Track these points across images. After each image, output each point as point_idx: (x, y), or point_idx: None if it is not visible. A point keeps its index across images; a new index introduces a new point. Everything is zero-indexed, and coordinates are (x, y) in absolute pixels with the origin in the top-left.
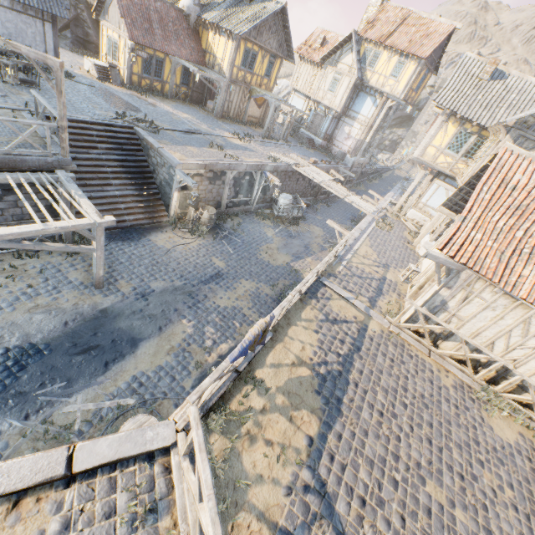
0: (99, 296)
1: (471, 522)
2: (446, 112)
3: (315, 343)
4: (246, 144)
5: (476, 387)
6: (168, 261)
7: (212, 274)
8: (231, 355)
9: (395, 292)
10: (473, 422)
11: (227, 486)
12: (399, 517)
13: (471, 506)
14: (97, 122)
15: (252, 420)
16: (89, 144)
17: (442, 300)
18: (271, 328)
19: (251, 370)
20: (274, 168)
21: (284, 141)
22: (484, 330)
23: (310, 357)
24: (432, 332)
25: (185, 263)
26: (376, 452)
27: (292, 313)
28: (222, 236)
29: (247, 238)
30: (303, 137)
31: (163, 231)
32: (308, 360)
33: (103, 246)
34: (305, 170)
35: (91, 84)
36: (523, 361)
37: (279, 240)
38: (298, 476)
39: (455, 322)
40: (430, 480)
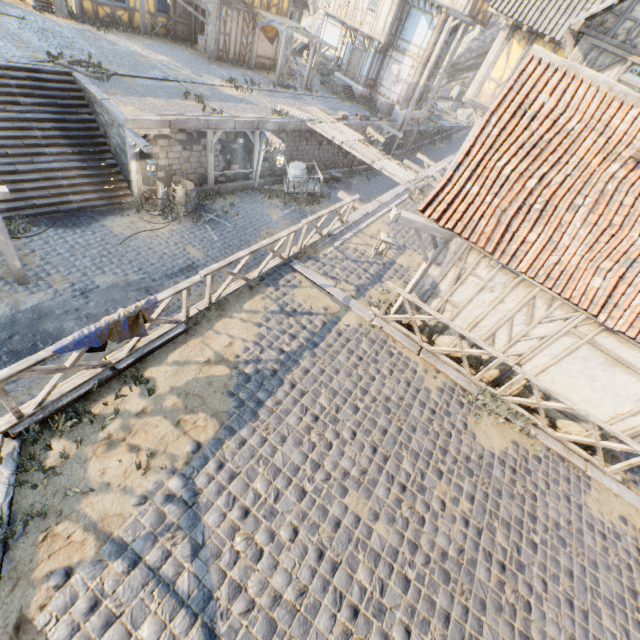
0: (22, 293)
1: (394, 536)
2: (508, 23)
3: (251, 338)
4: (244, 94)
5: (472, 390)
6: (124, 251)
7: (183, 266)
8: (57, 344)
9: (402, 280)
10: (450, 429)
11: (55, 495)
12: (291, 529)
13: (403, 519)
14: (14, 66)
15: (120, 424)
16: (7, 98)
17: (432, 282)
18: (185, 319)
19: (133, 368)
20: (280, 126)
21: (308, 91)
22: (483, 319)
23: (237, 354)
24: (426, 324)
25: (147, 254)
26: (289, 461)
27: (231, 304)
28: (207, 219)
29: (241, 222)
30: (336, 84)
31: (124, 215)
32: (233, 358)
33: (4, 228)
34: (323, 127)
35: (22, 16)
36: (529, 356)
37: (287, 224)
38: (162, 484)
39: (449, 310)
40: (354, 491)
